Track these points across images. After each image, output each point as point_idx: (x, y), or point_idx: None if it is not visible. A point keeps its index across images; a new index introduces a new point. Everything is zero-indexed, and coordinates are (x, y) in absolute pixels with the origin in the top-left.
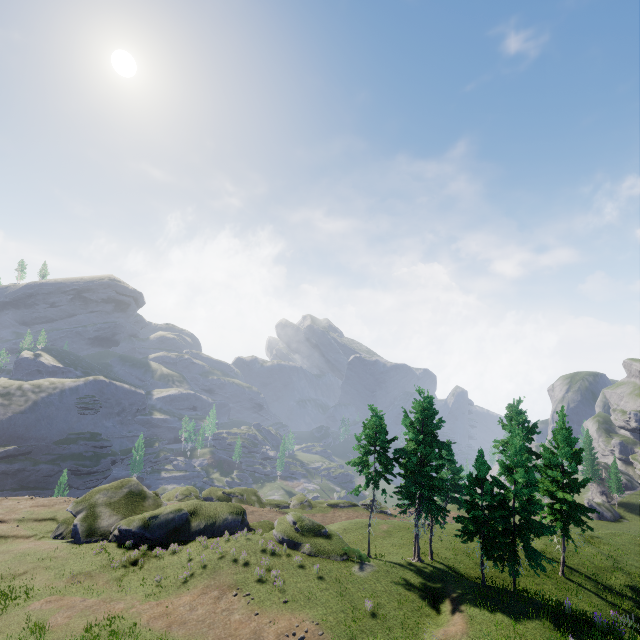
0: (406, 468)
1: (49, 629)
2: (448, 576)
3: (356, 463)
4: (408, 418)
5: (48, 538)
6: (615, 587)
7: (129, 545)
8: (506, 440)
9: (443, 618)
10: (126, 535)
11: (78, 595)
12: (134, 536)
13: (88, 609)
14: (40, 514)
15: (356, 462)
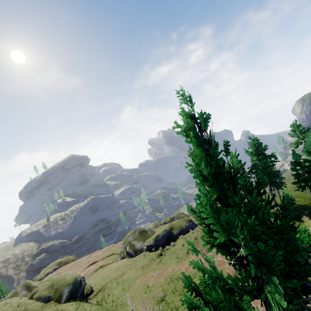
0: (257, 173)
1: (151, 286)
2: (297, 208)
3: None
4: (249, 152)
5: (119, 260)
6: None
7: (154, 250)
8: (296, 141)
9: (307, 224)
10: (150, 247)
11: (150, 272)
12: (153, 246)
13: (159, 275)
14: (107, 254)
15: None
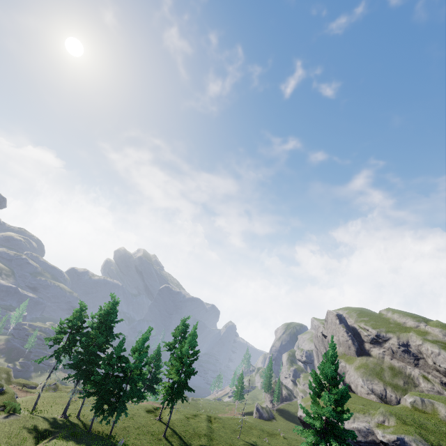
0: (82, 347)
1: None
2: (72, 427)
3: (50, 339)
4: (97, 312)
5: None
6: (191, 445)
7: None
8: (172, 342)
9: None
10: None
11: None
12: None
13: None
14: None
15: (50, 339)
